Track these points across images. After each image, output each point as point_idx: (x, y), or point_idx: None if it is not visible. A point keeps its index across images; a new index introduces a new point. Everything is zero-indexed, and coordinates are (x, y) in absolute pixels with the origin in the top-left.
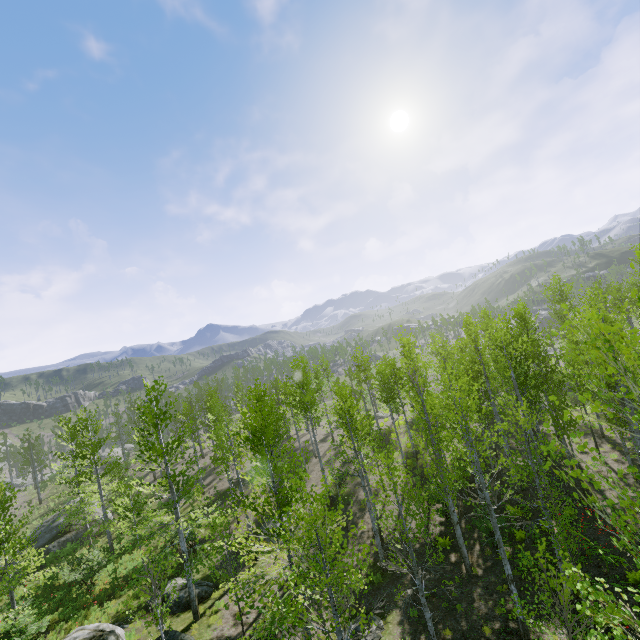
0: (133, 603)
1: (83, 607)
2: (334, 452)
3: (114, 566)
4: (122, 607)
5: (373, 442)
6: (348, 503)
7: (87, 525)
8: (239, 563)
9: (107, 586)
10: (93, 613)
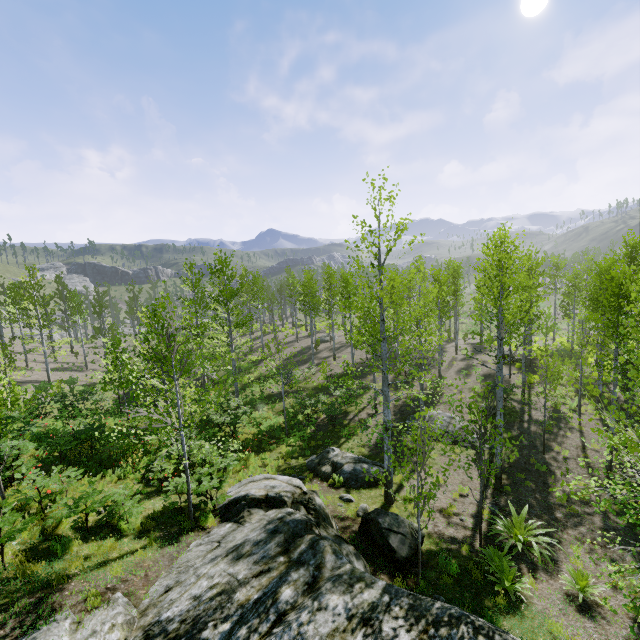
0: (291, 461)
1: (234, 450)
2: (463, 364)
3: (247, 419)
4: (281, 462)
5: (514, 363)
6: (521, 420)
7: (204, 375)
8: (401, 452)
9: (249, 436)
10: (254, 460)
